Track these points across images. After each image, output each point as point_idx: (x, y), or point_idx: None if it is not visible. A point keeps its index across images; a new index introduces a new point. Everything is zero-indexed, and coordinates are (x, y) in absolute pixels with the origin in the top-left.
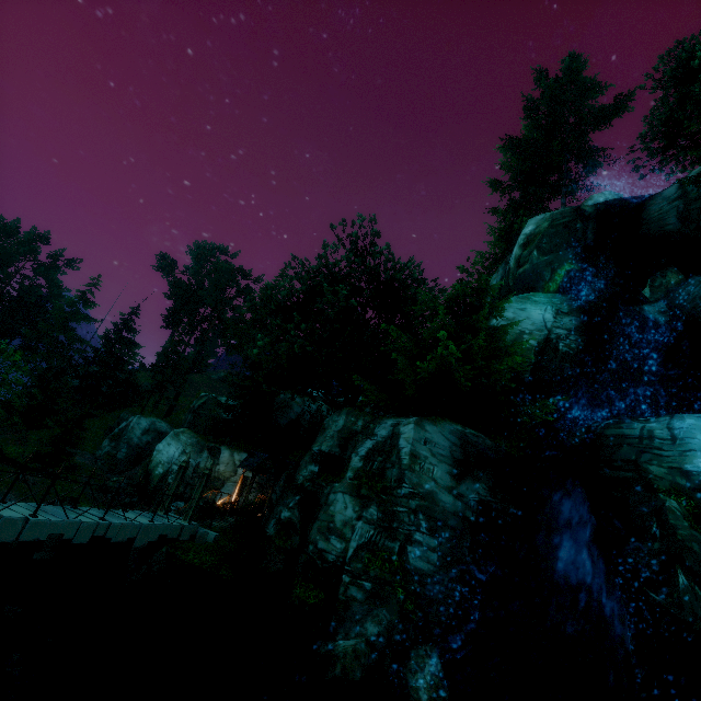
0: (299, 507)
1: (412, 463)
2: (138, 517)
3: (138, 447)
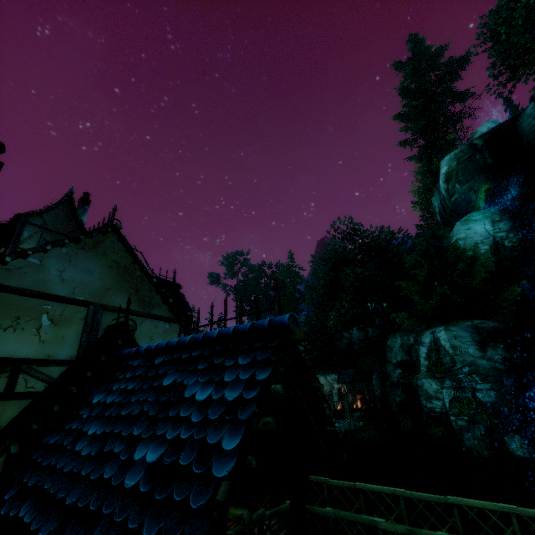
0: (403, 393)
1: (454, 352)
2: None
3: None
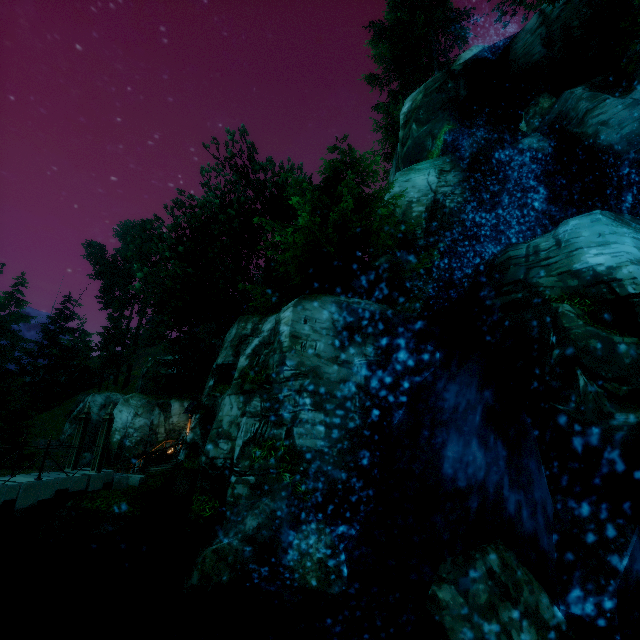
0: (201, 425)
1: (292, 345)
2: (24, 478)
3: (98, 422)
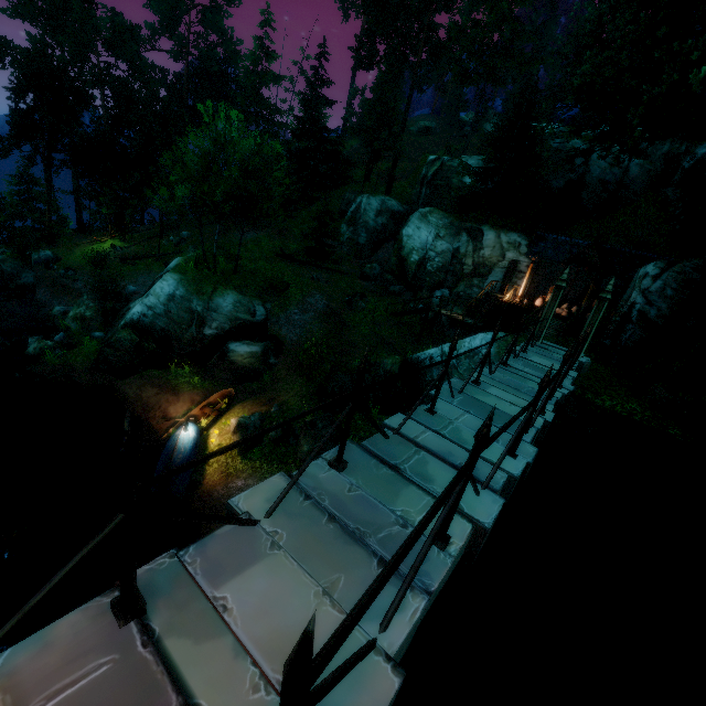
0: None
1: None
2: (548, 362)
3: (376, 231)
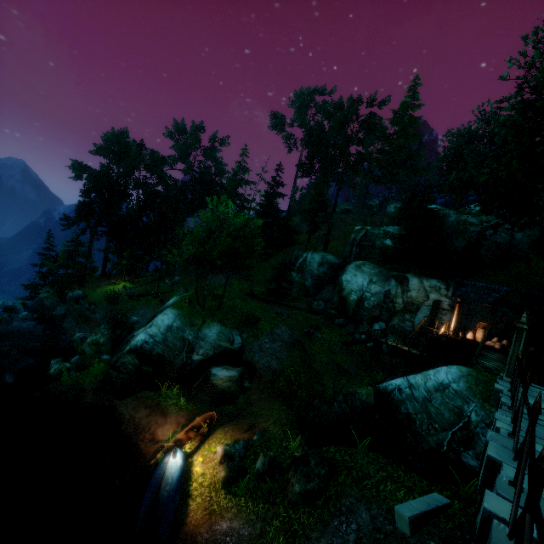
0: None
1: None
2: (542, 404)
3: (318, 276)
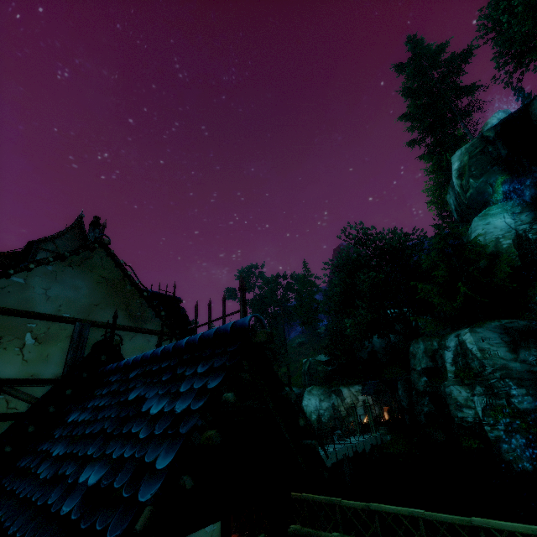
0: (431, 403)
1: (483, 355)
2: (356, 439)
3: None
